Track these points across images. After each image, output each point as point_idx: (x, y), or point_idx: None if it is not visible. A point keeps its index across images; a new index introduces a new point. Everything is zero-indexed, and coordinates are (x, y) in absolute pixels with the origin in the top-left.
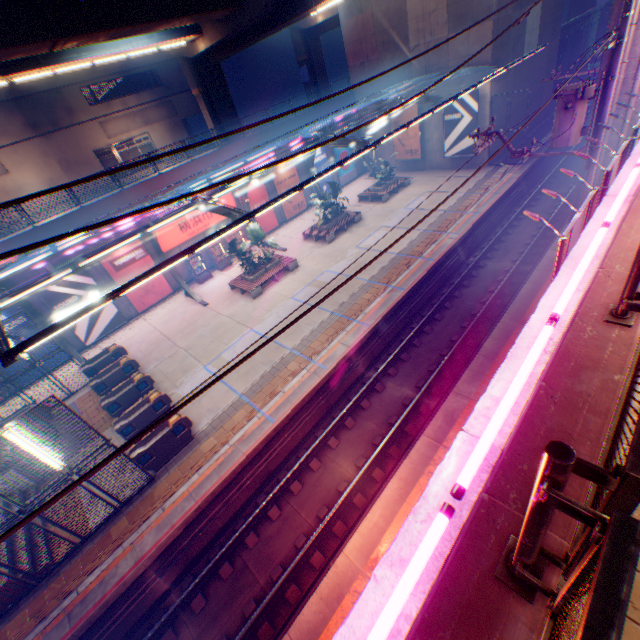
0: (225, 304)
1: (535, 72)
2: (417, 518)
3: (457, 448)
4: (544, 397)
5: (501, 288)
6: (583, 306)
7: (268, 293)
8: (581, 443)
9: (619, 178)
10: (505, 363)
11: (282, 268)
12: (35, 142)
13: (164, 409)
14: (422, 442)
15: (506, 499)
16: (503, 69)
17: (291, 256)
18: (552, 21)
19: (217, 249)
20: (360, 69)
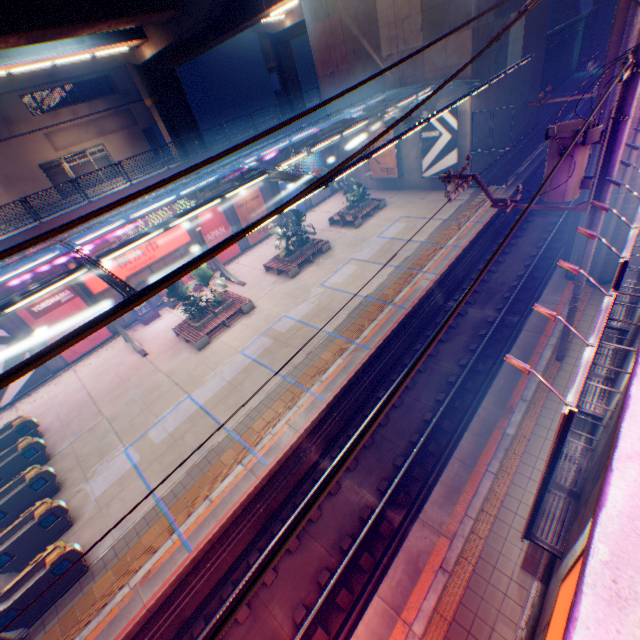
0: (166, 355)
1: (519, 84)
2: None
3: None
4: None
5: (484, 346)
6: None
7: (216, 343)
8: None
9: None
10: None
11: (234, 312)
12: None
13: (58, 522)
14: (375, 609)
15: None
16: (484, 84)
17: (249, 293)
18: (537, 30)
19: None
20: (330, 79)
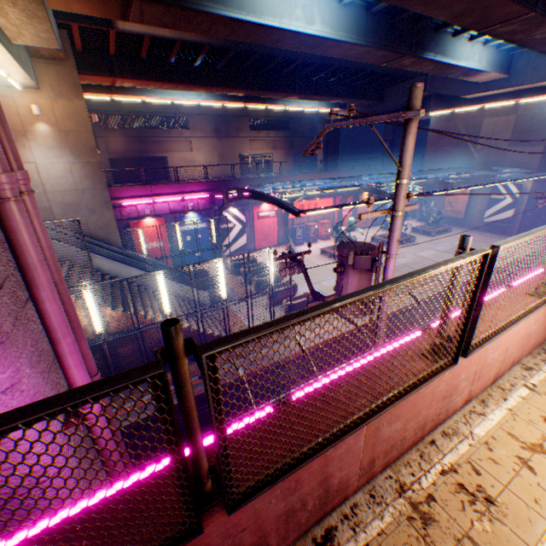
0: (316, 259)
1: None
2: None
3: None
4: None
5: None
6: None
7: None
8: None
9: None
10: None
11: None
12: (213, 140)
13: (292, 294)
14: None
15: None
16: None
17: None
18: None
19: (312, 228)
20: (433, 153)
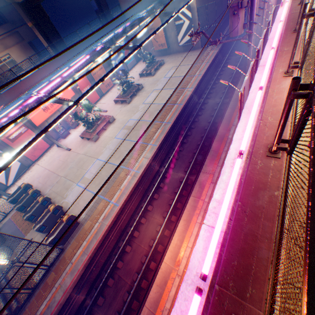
0: (80, 147)
1: None
2: (187, 283)
3: (202, 235)
4: (241, 212)
5: (217, 113)
6: (255, 147)
7: (102, 137)
8: (263, 241)
9: (264, 54)
10: (220, 178)
11: (106, 122)
12: None
13: (60, 212)
14: (191, 200)
15: (228, 287)
16: None
17: (110, 114)
18: None
19: (68, 118)
20: None
